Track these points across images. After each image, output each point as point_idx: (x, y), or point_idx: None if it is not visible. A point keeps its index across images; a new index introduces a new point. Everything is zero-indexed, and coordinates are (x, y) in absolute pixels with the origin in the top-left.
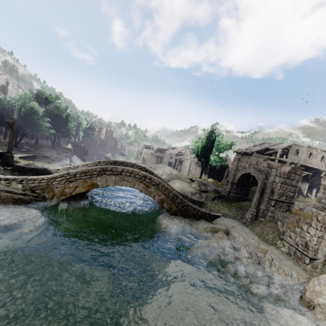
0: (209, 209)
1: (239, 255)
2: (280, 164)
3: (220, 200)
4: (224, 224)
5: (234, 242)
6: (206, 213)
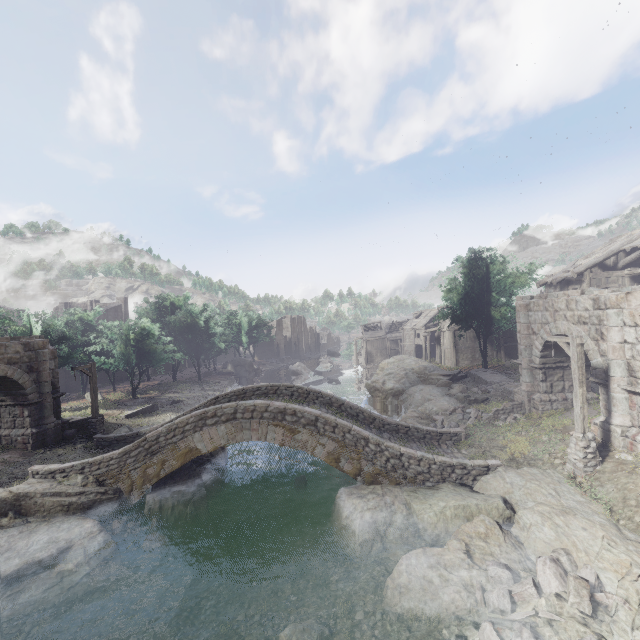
0: (478, 447)
1: (524, 591)
2: None
3: (509, 419)
4: (504, 489)
5: (526, 544)
6: (453, 464)
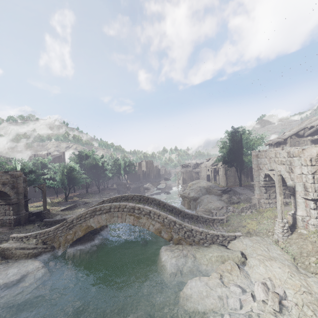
0: (232, 226)
1: (246, 298)
2: (311, 146)
3: (248, 212)
4: (242, 247)
5: (250, 275)
6: (218, 235)
